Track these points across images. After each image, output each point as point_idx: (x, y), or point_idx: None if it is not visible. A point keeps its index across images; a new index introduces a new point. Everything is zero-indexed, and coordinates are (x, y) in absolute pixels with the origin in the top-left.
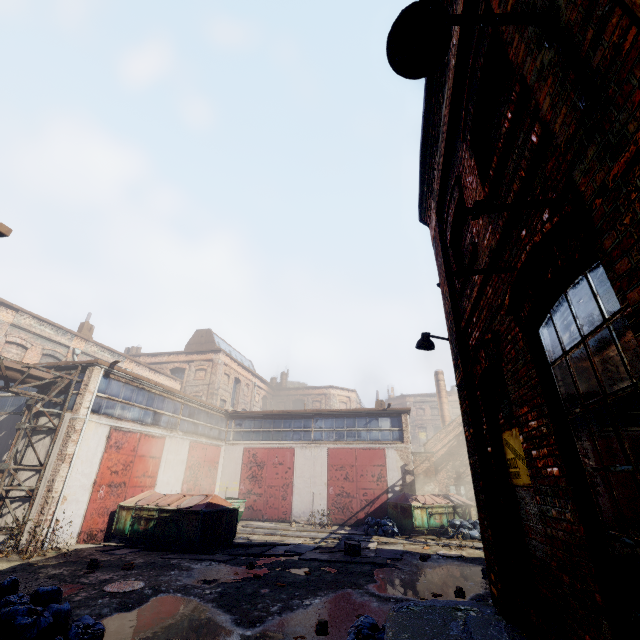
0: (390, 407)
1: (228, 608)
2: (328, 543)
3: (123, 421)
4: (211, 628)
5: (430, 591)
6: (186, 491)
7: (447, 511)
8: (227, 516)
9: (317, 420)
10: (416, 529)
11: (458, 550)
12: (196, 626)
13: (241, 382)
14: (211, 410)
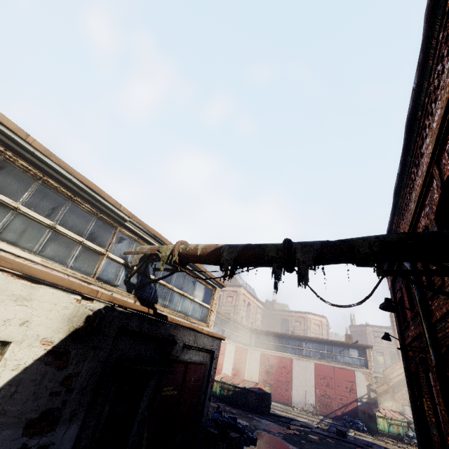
0: (352, 332)
1: (292, 444)
2: (322, 426)
3: None
4: None
5: None
6: (233, 374)
7: (402, 424)
8: (267, 397)
9: (307, 343)
10: (379, 431)
11: None
12: (283, 447)
13: (250, 305)
14: (243, 327)
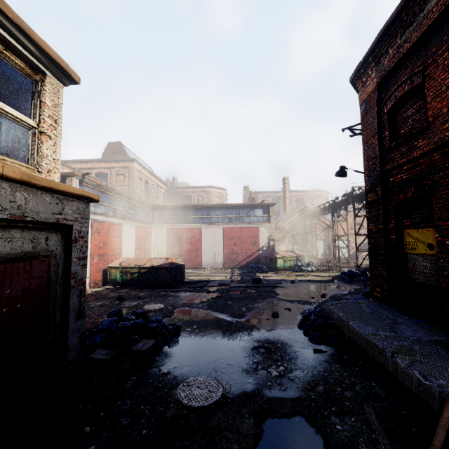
0: (247, 200)
1: (221, 311)
2: (236, 278)
3: (97, 215)
4: (221, 320)
5: (308, 296)
6: (137, 255)
7: (293, 259)
8: (180, 268)
9: (215, 210)
10: (278, 268)
11: (305, 277)
12: (212, 320)
13: (149, 183)
14: (143, 205)
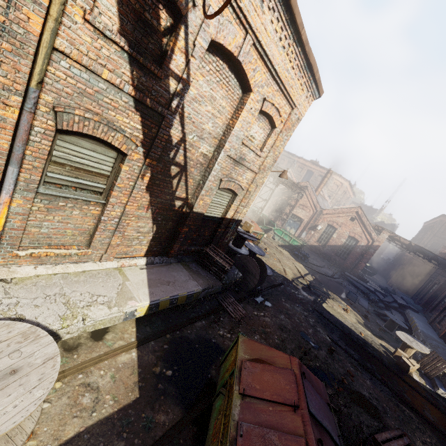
0: None
1: None
2: None
3: None
4: None
5: None
6: None
7: None
8: None
9: None
10: None
11: None
12: None
13: None
14: None
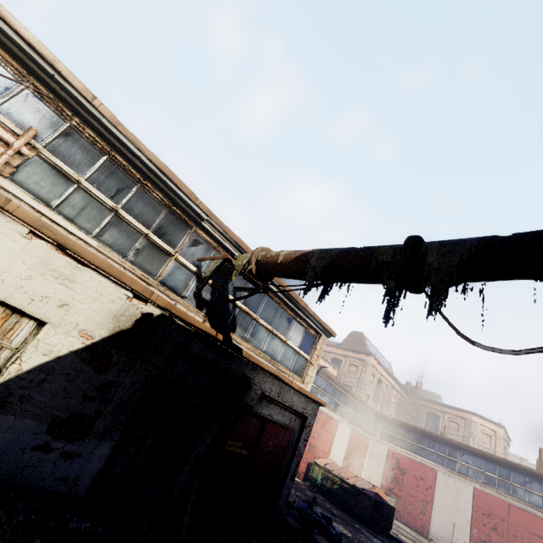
0: None
1: None
2: None
3: None
4: None
5: None
6: (345, 466)
7: None
8: (387, 510)
9: (463, 454)
10: None
11: None
12: None
13: (382, 382)
14: (366, 408)
